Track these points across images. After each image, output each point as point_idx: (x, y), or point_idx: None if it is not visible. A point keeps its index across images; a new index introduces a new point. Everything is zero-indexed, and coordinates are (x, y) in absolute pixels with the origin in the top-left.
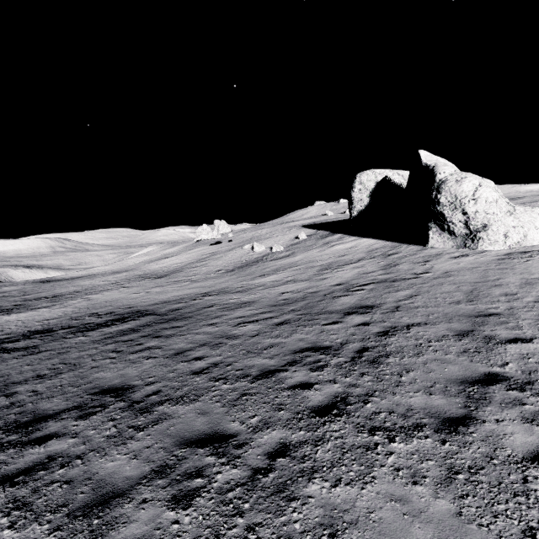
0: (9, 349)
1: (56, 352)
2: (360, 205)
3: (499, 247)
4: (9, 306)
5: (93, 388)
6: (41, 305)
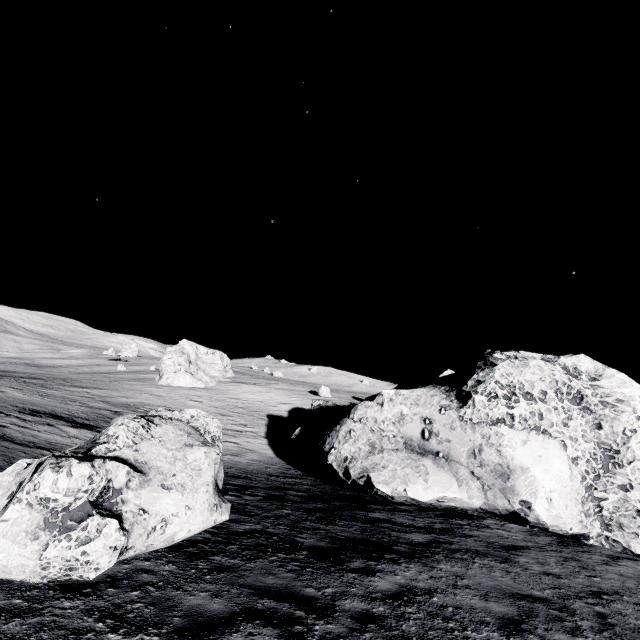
0: None
1: None
2: None
3: (163, 383)
4: None
5: None
6: None
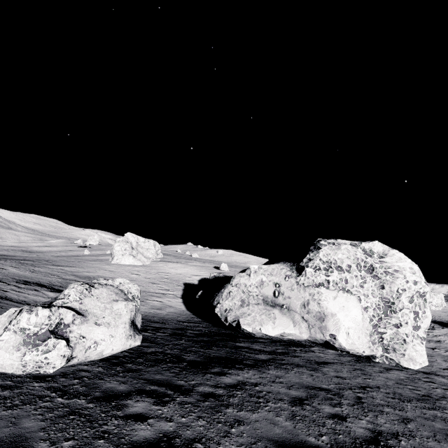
0: None
1: None
2: None
3: (114, 262)
4: None
5: None
6: None
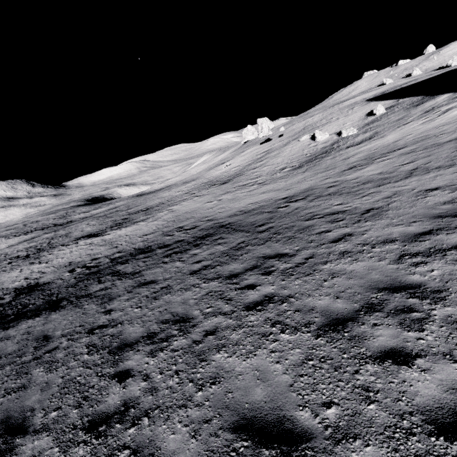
0: (121, 275)
1: (159, 287)
2: None
3: None
4: (120, 220)
5: (227, 406)
6: (140, 218)
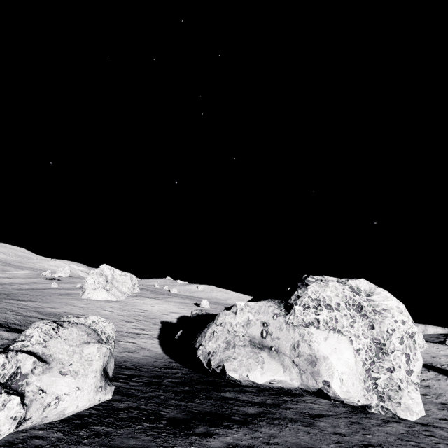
0: None
1: None
2: None
3: (85, 297)
4: None
5: None
6: None
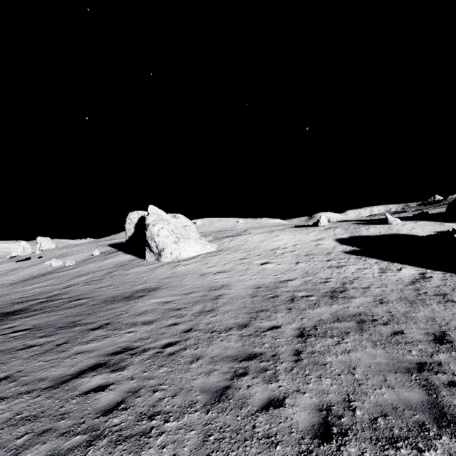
0: None
1: None
2: (130, 232)
3: (169, 259)
4: None
5: None
6: None
